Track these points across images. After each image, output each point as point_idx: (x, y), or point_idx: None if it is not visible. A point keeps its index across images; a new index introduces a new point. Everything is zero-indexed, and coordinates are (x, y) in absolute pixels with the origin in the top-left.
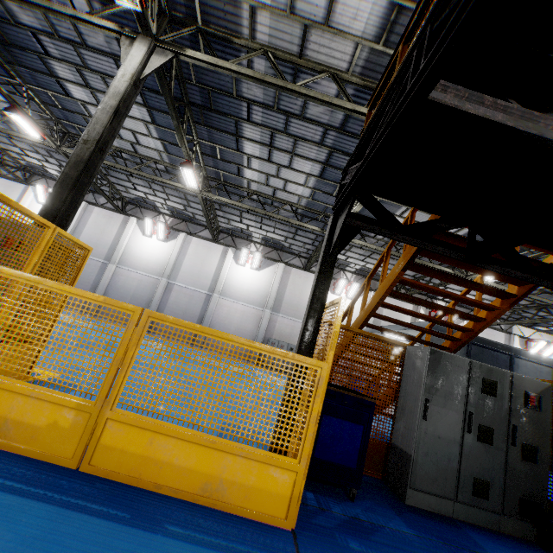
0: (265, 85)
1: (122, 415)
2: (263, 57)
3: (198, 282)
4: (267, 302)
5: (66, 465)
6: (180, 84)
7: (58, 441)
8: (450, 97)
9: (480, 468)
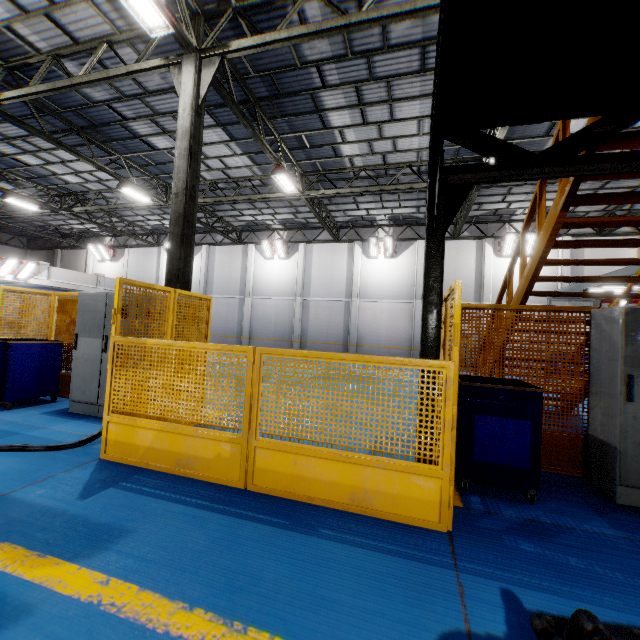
0: (324, 36)
1: (265, 442)
2: None
3: (332, 291)
4: (415, 292)
5: (236, 486)
6: (240, 84)
7: (225, 469)
8: None
9: None
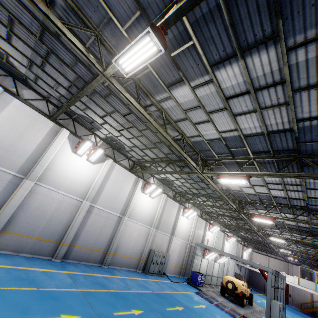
0: None
1: None
2: None
3: (114, 205)
4: (155, 223)
5: None
6: None
7: None
8: None
9: None
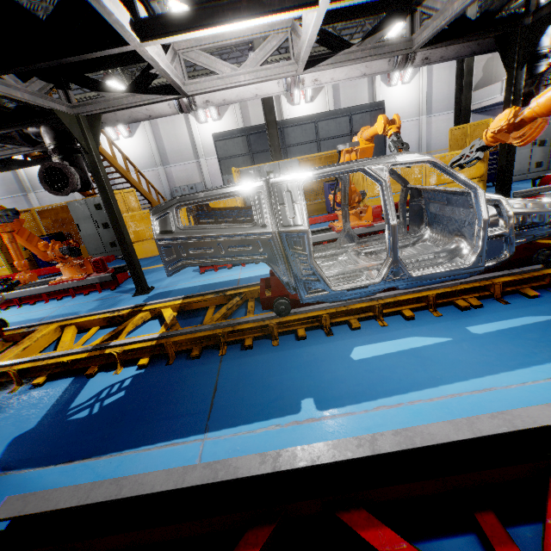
0: None
1: None
2: None
3: None
4: (155, 161)
5: None
6: None
7: None
8: None
9: (110, 238)
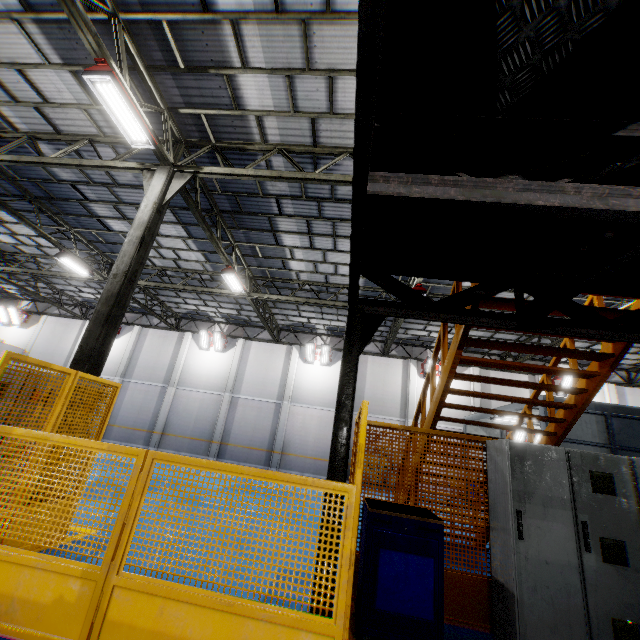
0: (284, 180)
1: (129, 579)
2: (280, 154)
3: (264, 390)
4: None
5: None
6: (207, 197)
7: (64, 620)
8: (395, 185)
9: (618, 603)
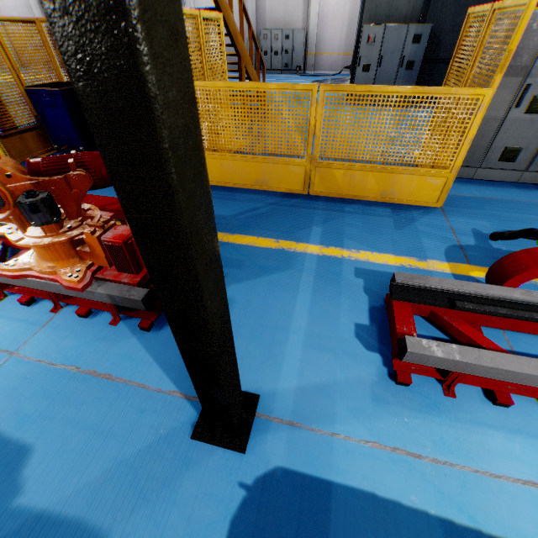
0: None
1: None
2: None
3: None
4: None
5: None
6: None
7: None
8: None
9: None
